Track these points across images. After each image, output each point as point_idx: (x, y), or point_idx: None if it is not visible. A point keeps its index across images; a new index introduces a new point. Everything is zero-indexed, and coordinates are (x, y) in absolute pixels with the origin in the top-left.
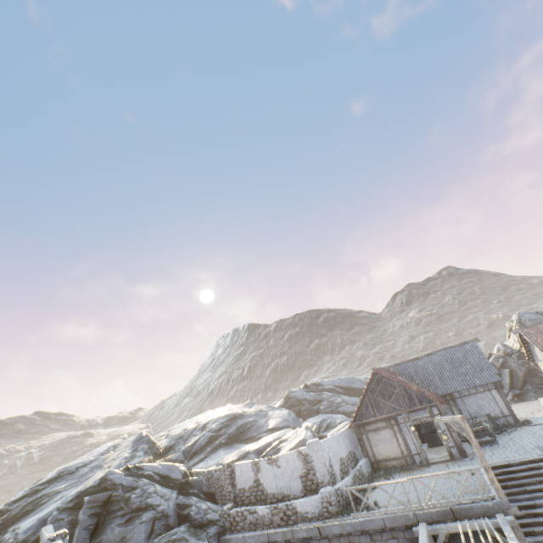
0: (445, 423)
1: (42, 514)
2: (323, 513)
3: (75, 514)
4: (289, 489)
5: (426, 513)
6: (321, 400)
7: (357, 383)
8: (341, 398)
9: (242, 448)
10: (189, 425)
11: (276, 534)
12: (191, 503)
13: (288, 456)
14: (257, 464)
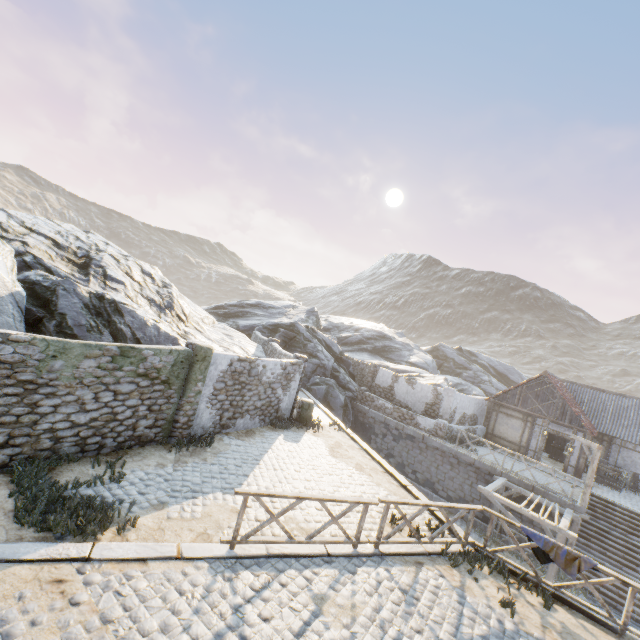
0: (581, 449)
1: (251, 323)
2: (431, 431)
3: (272, 334)
4: (413, 405)
5: (511, 476)
6: (468, 369)
7: (515, 376)
8: (489, 378)
9: (383, 361)
10: (345, 322)
11: (391, 421)
12: (340, 372)
13: (424, 386)
14: (397, 377)
